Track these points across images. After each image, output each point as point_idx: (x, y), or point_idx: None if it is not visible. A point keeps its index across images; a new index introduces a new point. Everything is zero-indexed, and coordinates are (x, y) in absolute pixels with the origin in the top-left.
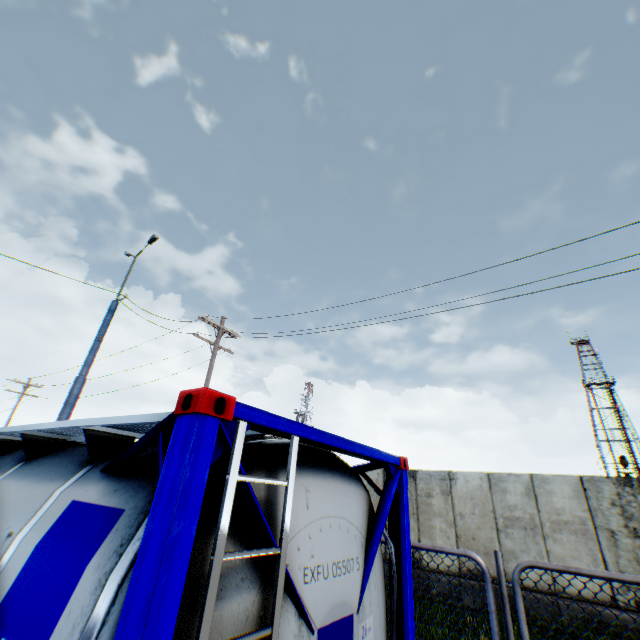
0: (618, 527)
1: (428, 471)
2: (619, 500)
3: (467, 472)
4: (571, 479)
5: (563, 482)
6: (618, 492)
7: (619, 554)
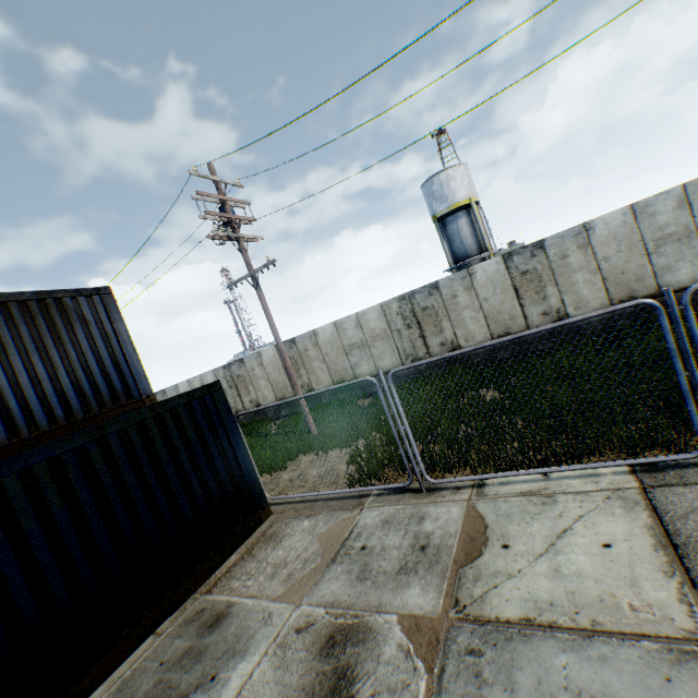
0: (227, 387)
1: (169, 387)
2: (225, 376)
3: (182, 382)
4: (211, 372)
5: (210, 375)
6: (224, 372)
7: (229, 398)
